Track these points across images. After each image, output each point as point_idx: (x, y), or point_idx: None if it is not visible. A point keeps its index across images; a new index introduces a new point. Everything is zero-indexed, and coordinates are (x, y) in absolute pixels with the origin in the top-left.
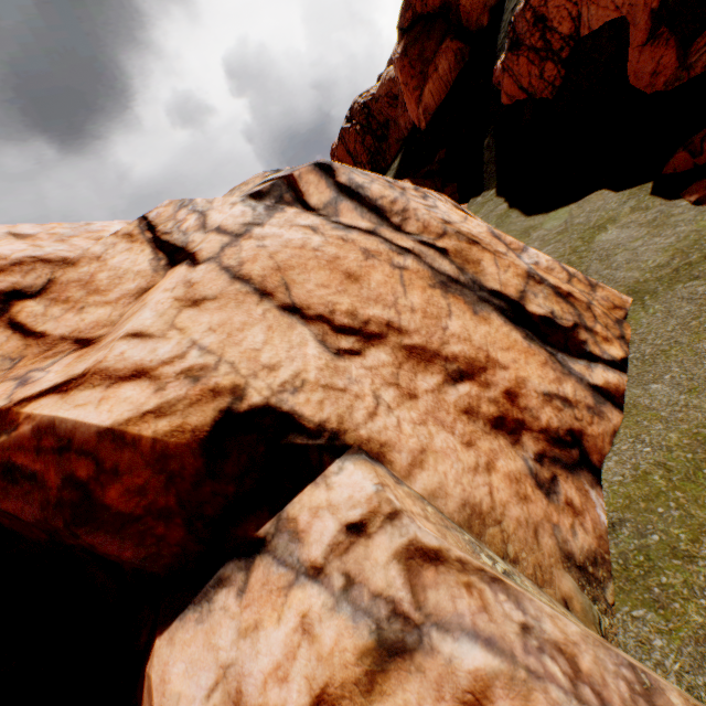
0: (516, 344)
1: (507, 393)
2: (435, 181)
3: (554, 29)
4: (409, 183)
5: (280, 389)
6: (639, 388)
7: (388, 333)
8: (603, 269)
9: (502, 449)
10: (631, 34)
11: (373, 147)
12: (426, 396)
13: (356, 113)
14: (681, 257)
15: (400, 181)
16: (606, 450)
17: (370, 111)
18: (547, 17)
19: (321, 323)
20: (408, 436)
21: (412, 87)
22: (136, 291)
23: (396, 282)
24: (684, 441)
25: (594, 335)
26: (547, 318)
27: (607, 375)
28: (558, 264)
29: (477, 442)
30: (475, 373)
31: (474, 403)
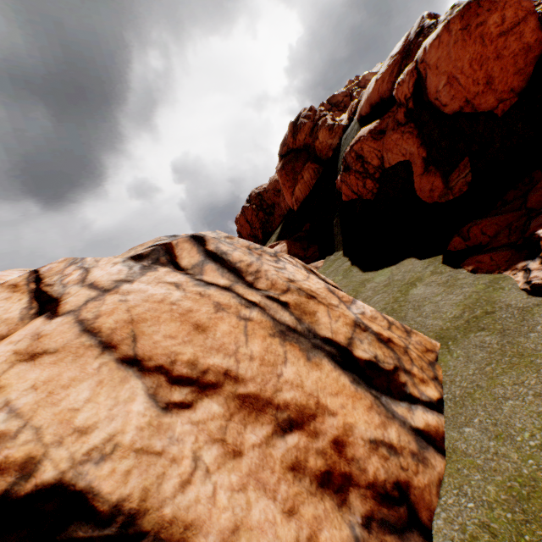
0: (345, 388)
1: (335, 442)
2: (302, 243)
3: (368, 162)
4: (285, 243)
5: (84, 459)
6: (455, 431)
7: (225, 382)
8: (417, 316)
9: (327, 514)
10: (413, 168)
11: (264, 218)
12: (252, 452)
13: (253, 197)
14: (469, 311)
15: (279, 241)
16: (434, 504)
17: (262, 197)
18: (364, 156)
19: (158, 374)
20: (222, 509)
21: (287, 186)
22: None
23: (240, 332)
24: (502, 496)
25: (412, 377)
26: (372, 361)
27: (427, 416)
28: (380, 313)
29: (300, 508)
30: (305, 421)
31: (302, 456)
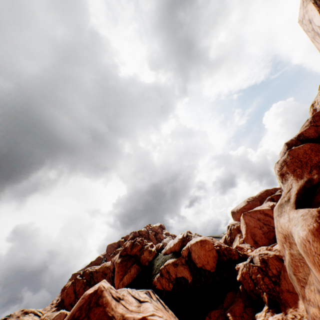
0: None
1: None
2: None
3: (171, 275)
4: None
5: None
6: None
7: None
8: None
9: None
10: (188, 283)
11: None
12: None
13: (87, 273)
14: None
15: None
16: None
17: (93, 275)
18: (170, 271)
19: None
20: None
21: (120, 273)
22: (137, 305)
23: None
24: None
25: None
26: None
27: None
28: None
29: None
30: None
31: None
